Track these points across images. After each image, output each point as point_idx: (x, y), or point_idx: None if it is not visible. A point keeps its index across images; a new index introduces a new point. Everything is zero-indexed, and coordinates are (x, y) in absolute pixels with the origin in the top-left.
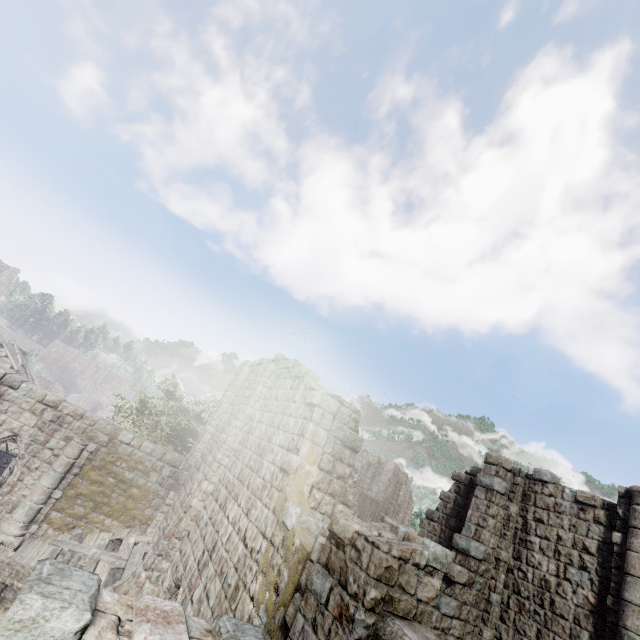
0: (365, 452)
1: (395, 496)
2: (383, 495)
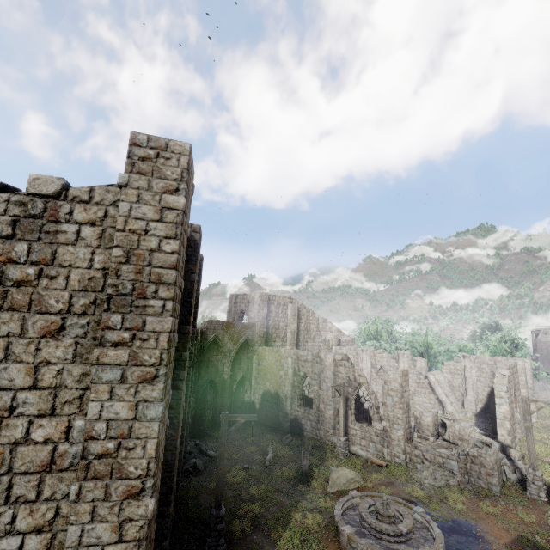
0: (245, 295)
1: (281, 315)
2: (257, 317)
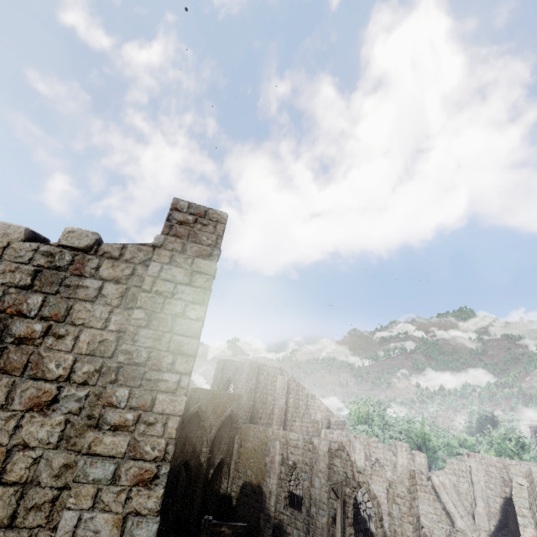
0: (234, 362)
1: (270, 387)
2: (245, 388)
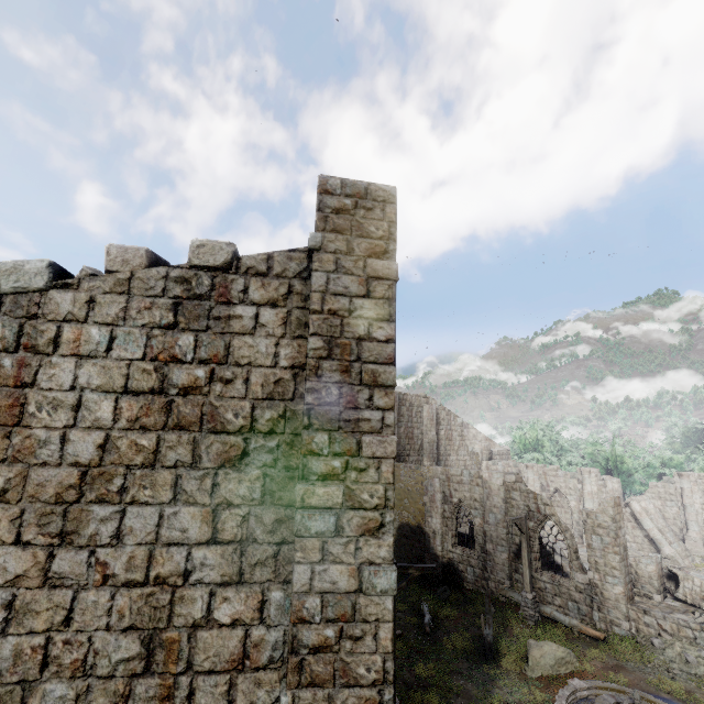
0: None
1: (415, 419)
2: None
